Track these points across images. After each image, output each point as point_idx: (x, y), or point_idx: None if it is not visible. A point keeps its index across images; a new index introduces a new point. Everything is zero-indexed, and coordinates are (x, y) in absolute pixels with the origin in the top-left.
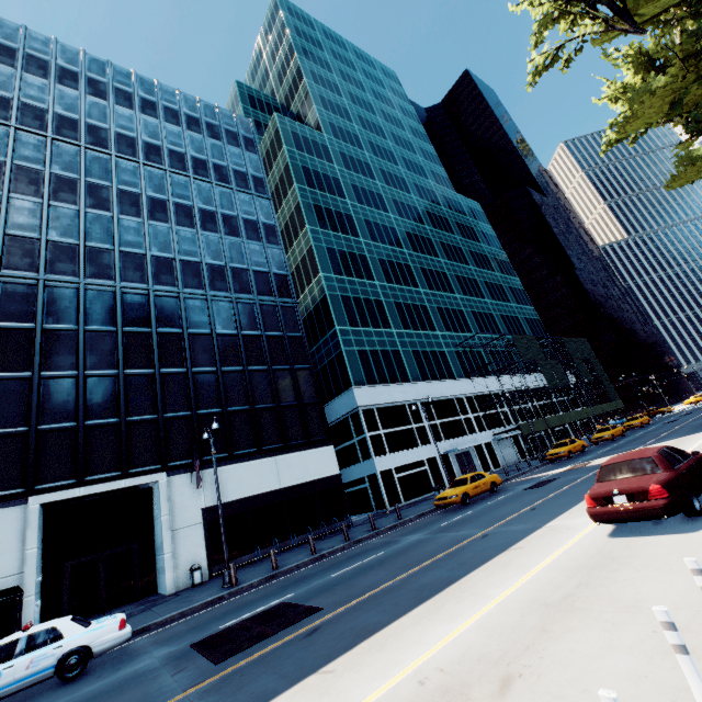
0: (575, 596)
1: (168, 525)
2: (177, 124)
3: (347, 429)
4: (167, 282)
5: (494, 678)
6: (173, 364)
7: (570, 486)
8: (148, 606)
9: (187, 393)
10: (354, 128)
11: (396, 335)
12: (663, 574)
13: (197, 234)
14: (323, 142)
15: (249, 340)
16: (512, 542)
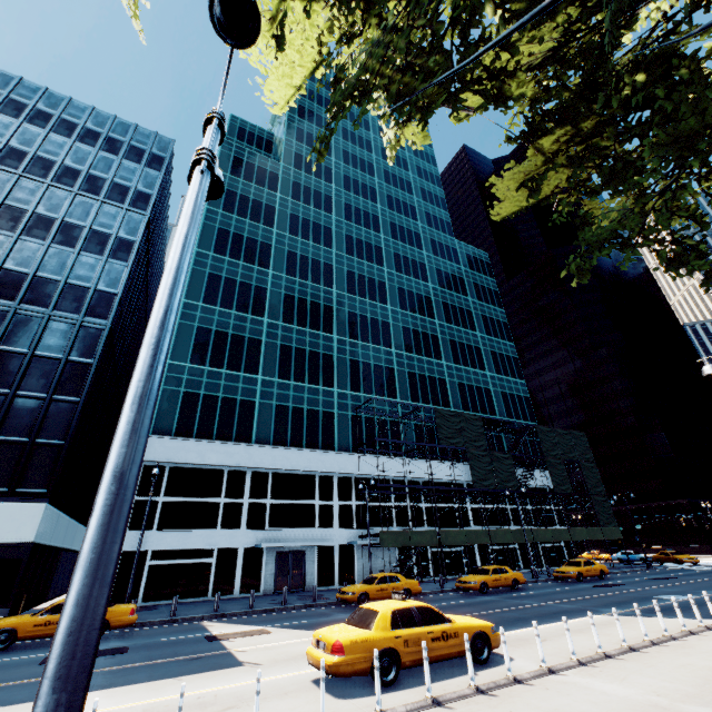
0: None
1: None
2: (67, 135)
3: None
4: None
5: None
6: None
7: None
8: None
9: None
10: (330, 162)
11: (261, 382)
12: None
13: (13, 237)
14: (274, 170)
15: (4, 356)
16: None
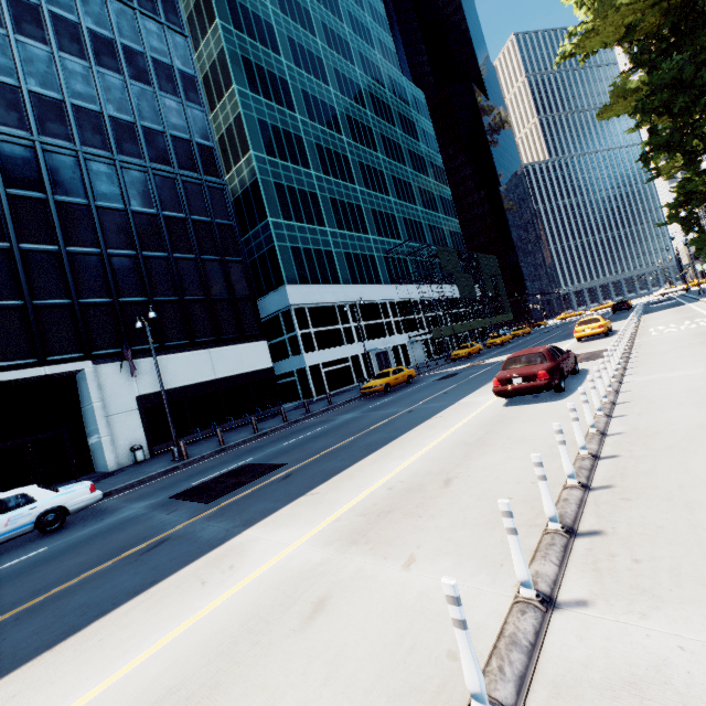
0: (485, 438)
1: (101, 412)
2: None
3: (277, 326)
4: (57, 133)
5: (439, 480)
6: (82, 243)
7: (472, 377)
8: (93, 480)
9: (103, 277)
10: None
11: (330, 234)
12: (540, 423)
13: (92, 69)
14: None
15: (172, 223)
16: (434, 414)
